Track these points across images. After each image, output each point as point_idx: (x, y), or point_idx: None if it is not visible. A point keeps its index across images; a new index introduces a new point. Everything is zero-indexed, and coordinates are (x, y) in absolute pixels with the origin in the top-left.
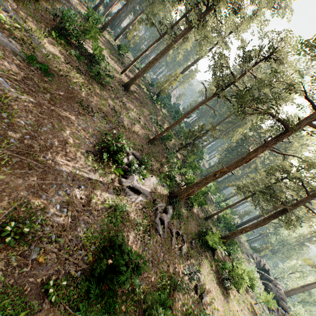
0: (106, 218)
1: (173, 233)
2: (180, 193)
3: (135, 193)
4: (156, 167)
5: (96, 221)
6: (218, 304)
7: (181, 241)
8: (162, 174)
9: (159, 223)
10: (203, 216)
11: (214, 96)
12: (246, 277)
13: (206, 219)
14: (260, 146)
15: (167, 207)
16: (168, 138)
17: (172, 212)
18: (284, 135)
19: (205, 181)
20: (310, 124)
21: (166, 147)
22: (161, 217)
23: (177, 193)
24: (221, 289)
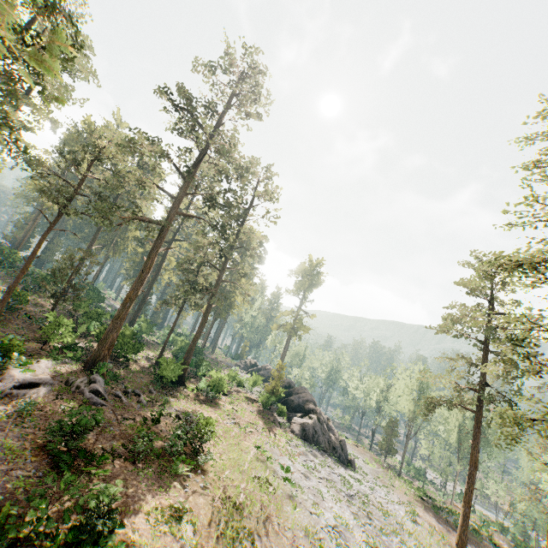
0: (17, 428)
1: (120, 395)
2: (98, 352)
3: (32, 389)
4: (34, 349)
5: (6, 436)
6: (210, 415)
7: (137, 396)
8: (53, 350)
9: (93, 395)
10: (152, 363)
11: (59, 215)
12: (222, 376)
13: (157, 364)
14: (151, 251)
15: (91, 377)
16: (20, 301)
17: (102, 378)
18: (164, 231)
19: (119, 318)
20: (178, 213)
21: (27, 316)
22: (91, 390)
23: (94, 357)
24: (209, 404)
